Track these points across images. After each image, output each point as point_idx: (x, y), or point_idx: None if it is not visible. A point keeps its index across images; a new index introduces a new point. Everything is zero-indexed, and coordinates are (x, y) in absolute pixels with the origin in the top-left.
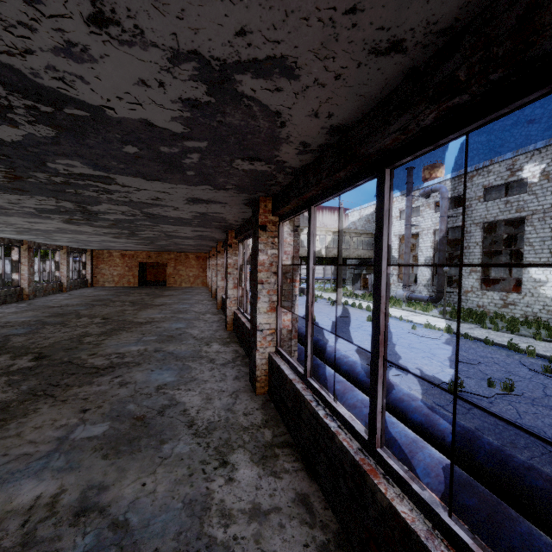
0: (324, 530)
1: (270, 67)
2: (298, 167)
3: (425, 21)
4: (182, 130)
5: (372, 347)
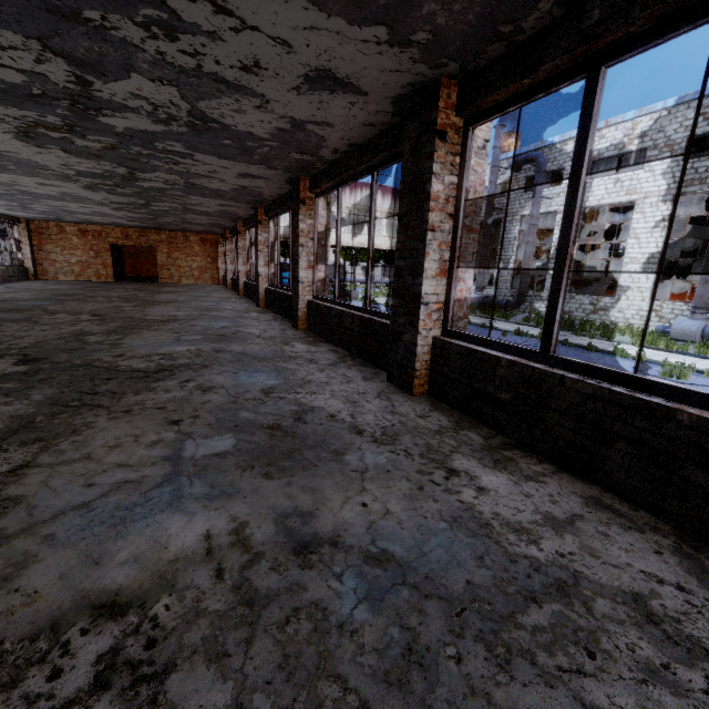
0: (660, 534)
1: None
2: None
3: None
4: None
5: None
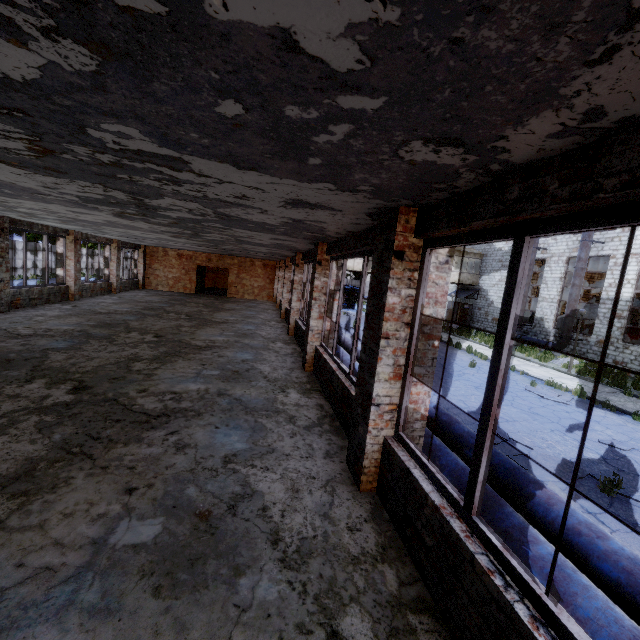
0: None
1: None
2: (519, 163)
3: None
4: (351, 65)
5: None
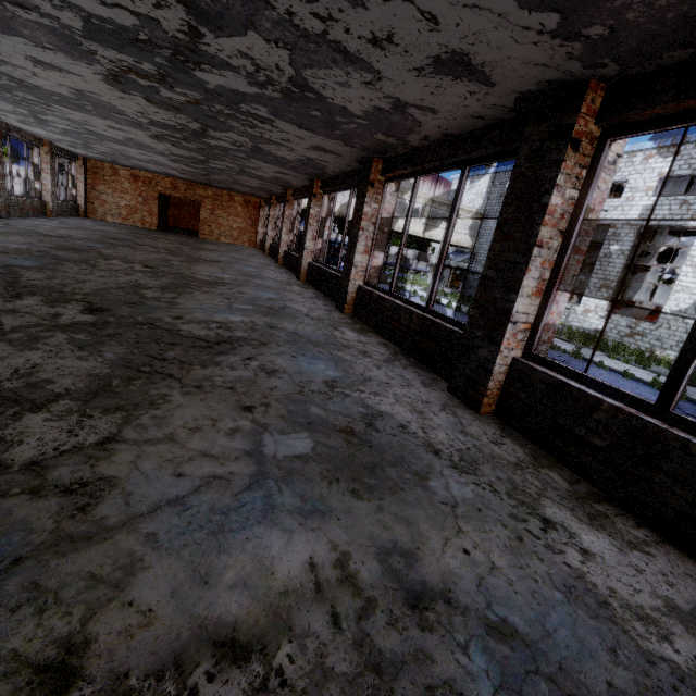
0: None
1: None
2: None
3: None
4: None
5: None
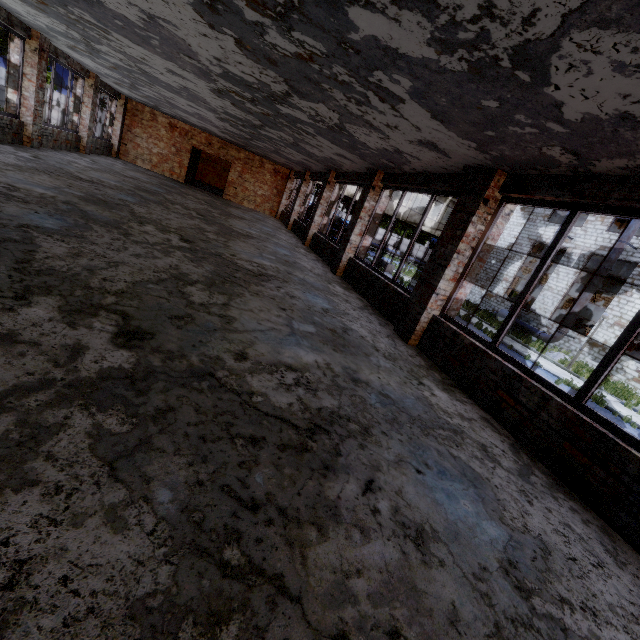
0: None
1: None
2: None
3: None
4: None
5: None
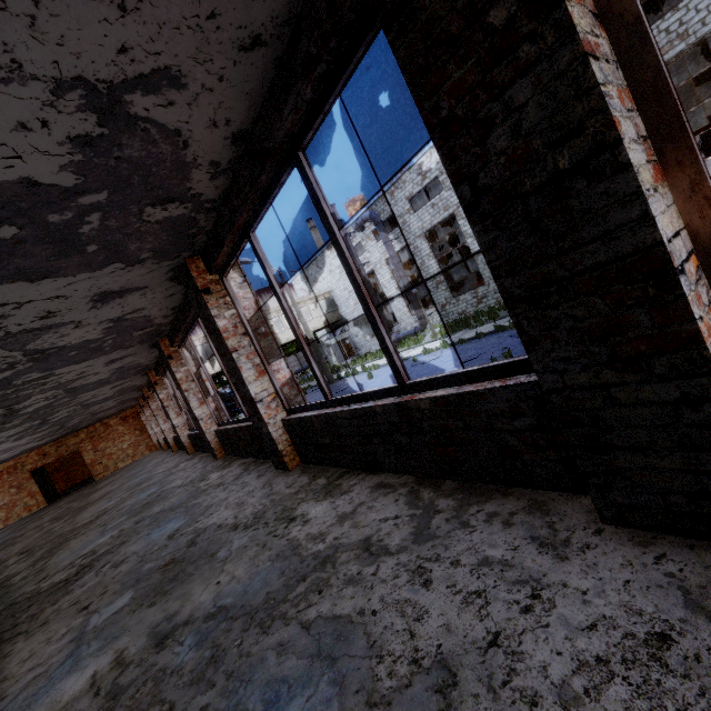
0: (406, 486)
1: (157, 81)
2: (217, 198)
3: (269, 17)
4: (74, 182)
5: (362, 306)
